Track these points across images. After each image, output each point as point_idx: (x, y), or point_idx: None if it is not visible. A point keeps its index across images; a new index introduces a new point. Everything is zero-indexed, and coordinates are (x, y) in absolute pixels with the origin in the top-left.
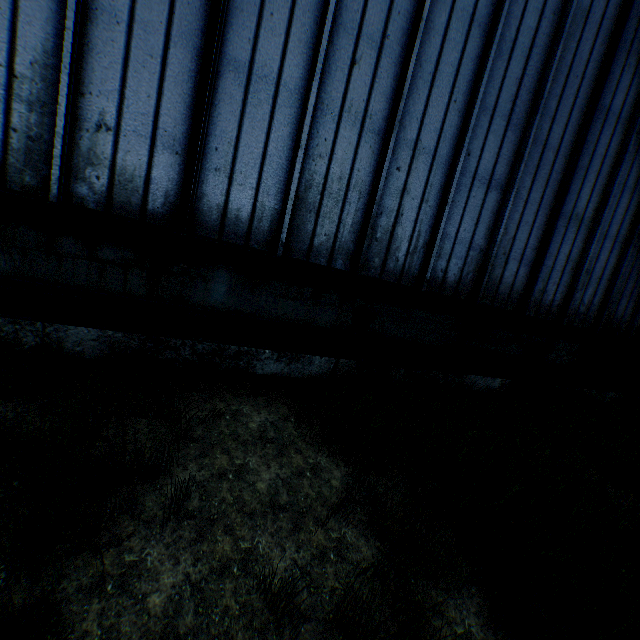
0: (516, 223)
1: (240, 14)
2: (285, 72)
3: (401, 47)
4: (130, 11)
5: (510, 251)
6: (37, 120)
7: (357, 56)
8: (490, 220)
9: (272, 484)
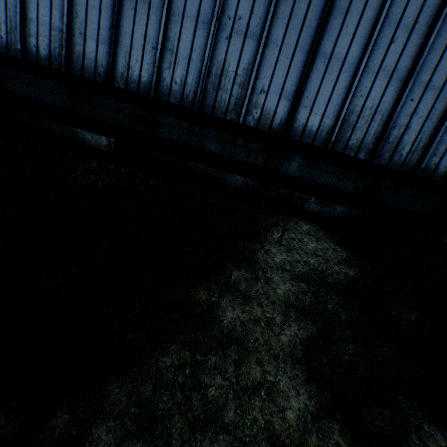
0: None
1: (330, 30)
2: (349, 55)
3: (426, 27)
4: (282, 41)
5: None
6: (240, 91)
7: (394, 38)
8: None
9: (314, 248)
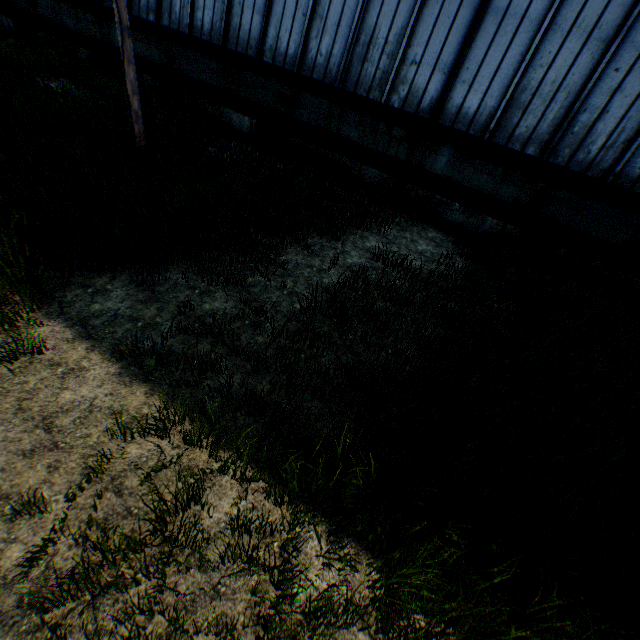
0: None
1: None
2: (531, 8)
3: None
4: None
5: None
6: (388, 64)
7: None
8: None
9: (425, 250)
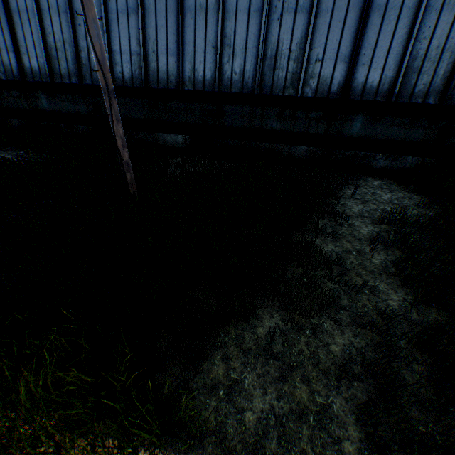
0: None
1: None
2: None
3: None
4: (332, 6)
5: None
6: (295, 66)
7: None
8: None
9: (388, 198)
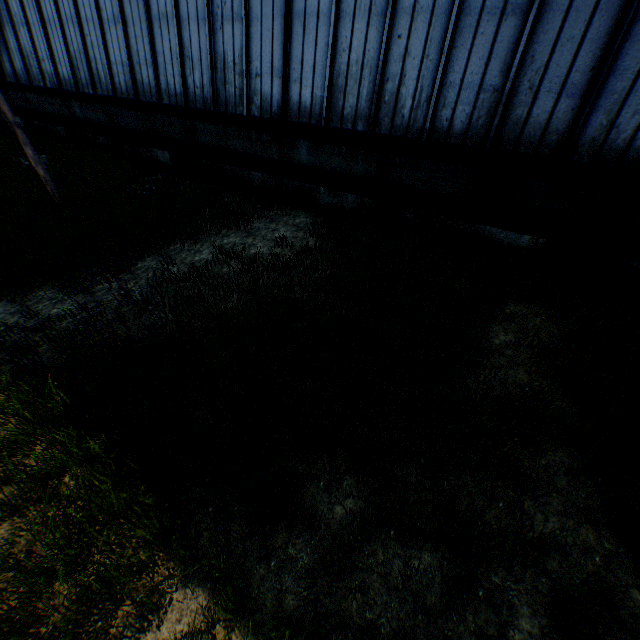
0: (550, 46)
1: None
2: (321, 4)
3: None
4: (261, 13)
5: (541, 83)
6: (241, 82)
7: None
8: (506, 54)
9: (281, 236)
